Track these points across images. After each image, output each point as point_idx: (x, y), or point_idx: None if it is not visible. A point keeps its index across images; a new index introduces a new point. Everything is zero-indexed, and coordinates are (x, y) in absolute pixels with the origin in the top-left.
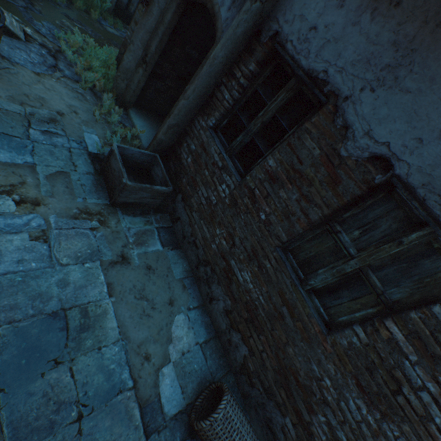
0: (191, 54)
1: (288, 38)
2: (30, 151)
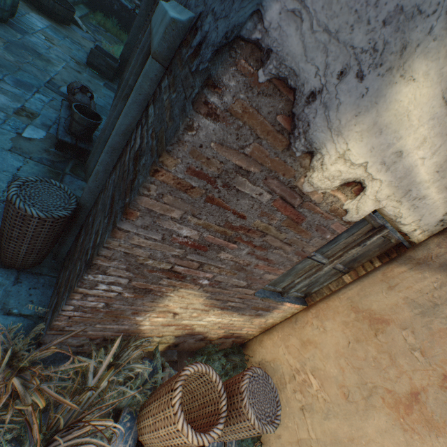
0: None
1: None
2: (62, 39)
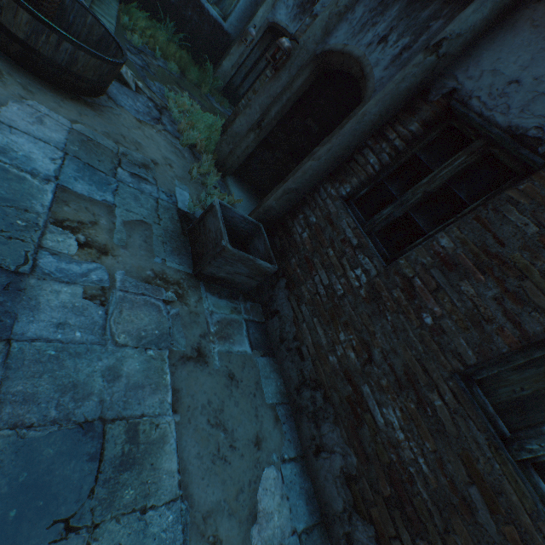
0: (311, 128)
1: (472, 94)
2: (113, 190)
